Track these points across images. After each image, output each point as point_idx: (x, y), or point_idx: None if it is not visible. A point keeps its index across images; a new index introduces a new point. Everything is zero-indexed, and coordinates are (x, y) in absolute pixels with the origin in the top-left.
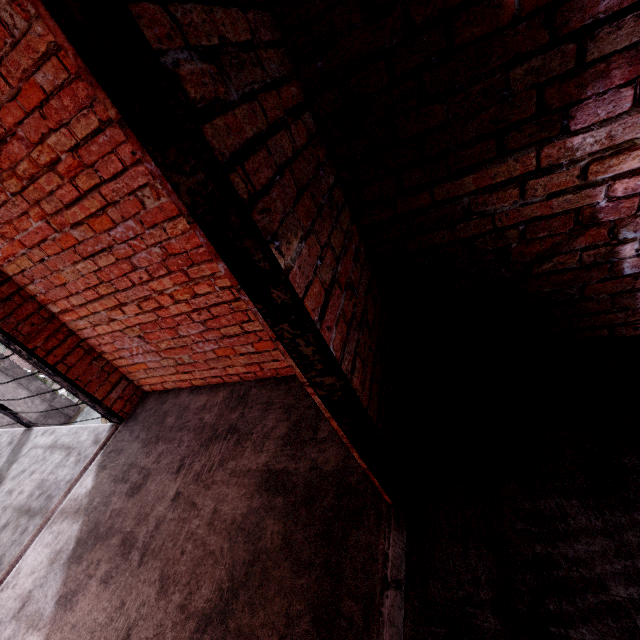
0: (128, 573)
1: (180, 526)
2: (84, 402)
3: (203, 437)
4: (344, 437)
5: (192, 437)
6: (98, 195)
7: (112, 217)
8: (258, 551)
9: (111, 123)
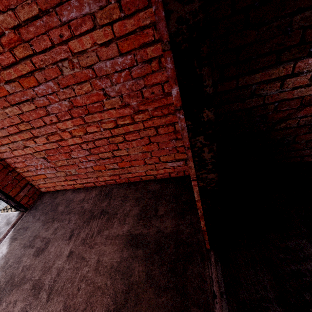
0: (39, 307)
1: (75, 272)
2: (1, 198)
3: (85, 217)
4: (200, 212)
5: (77, 217)
6: (29, 62)
7: (37, 78)
8: (131, 283)
9: (47, 13)
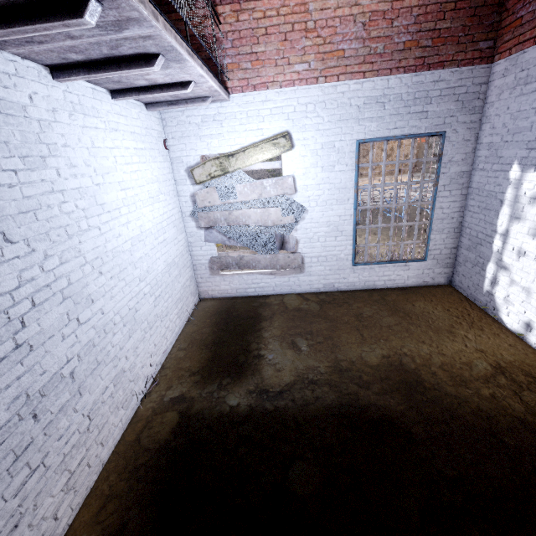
0: None
1: None
2: None
3: None
4: None
5: None
6: None
7: None
8: None
9: None
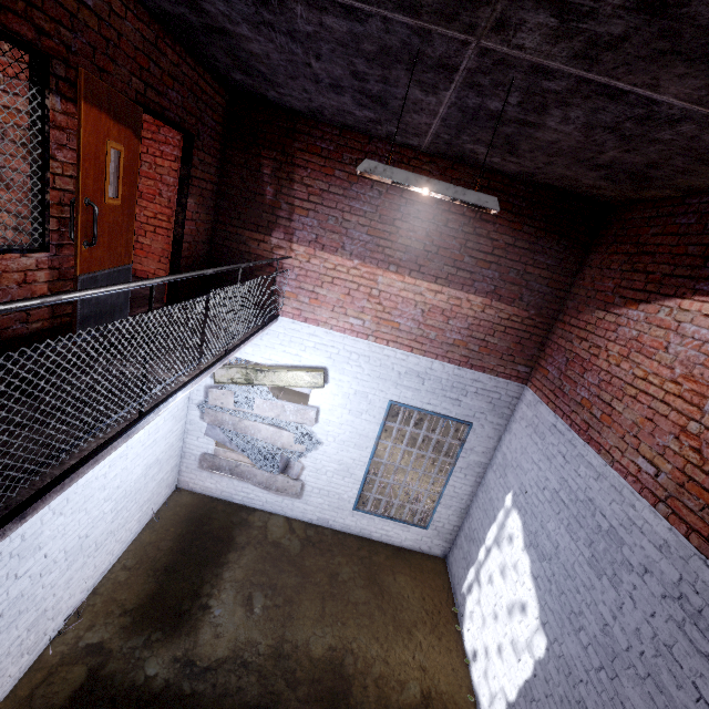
0: None
1: None
2: None
3: None
4: (170, 256)
5: None
6: None
7: None
8: None
9: (155, 141)
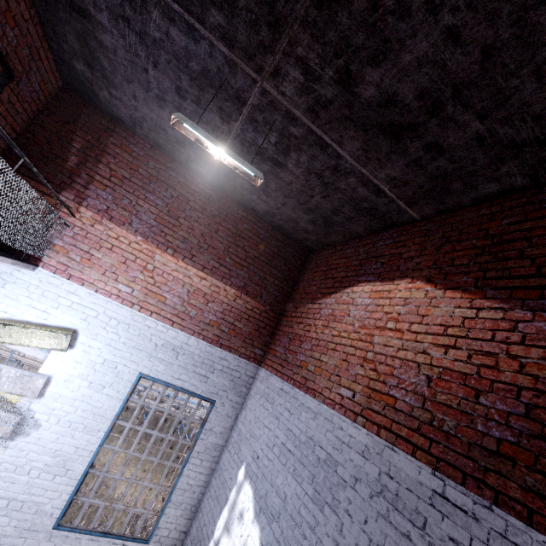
0: None
1: None
2: None
3: None
4: None
5: None
6: None
7: None
8: None
9: None
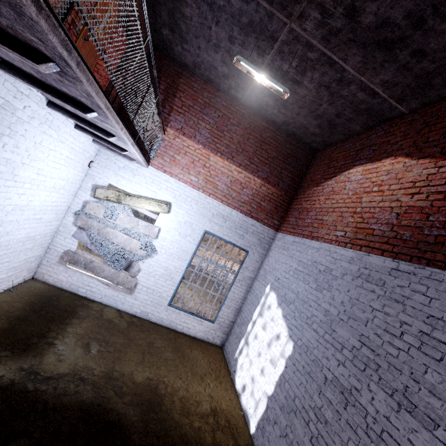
0: None
1: None
2: None
3: None
4: None
5: None
6: None
7: None
8: None
9: None
